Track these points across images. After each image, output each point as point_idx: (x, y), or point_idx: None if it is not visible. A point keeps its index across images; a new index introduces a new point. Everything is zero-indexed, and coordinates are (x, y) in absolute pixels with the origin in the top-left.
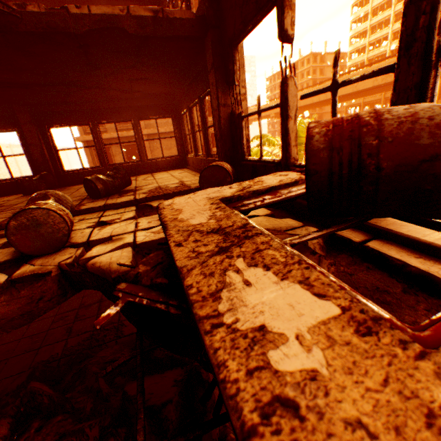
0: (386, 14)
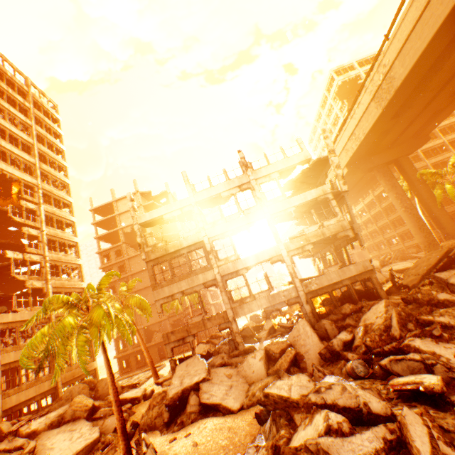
0: None
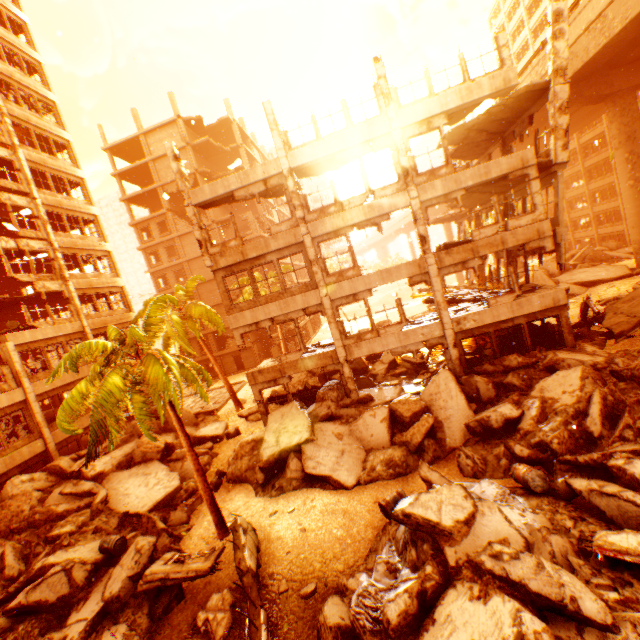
0: (528, 57)
